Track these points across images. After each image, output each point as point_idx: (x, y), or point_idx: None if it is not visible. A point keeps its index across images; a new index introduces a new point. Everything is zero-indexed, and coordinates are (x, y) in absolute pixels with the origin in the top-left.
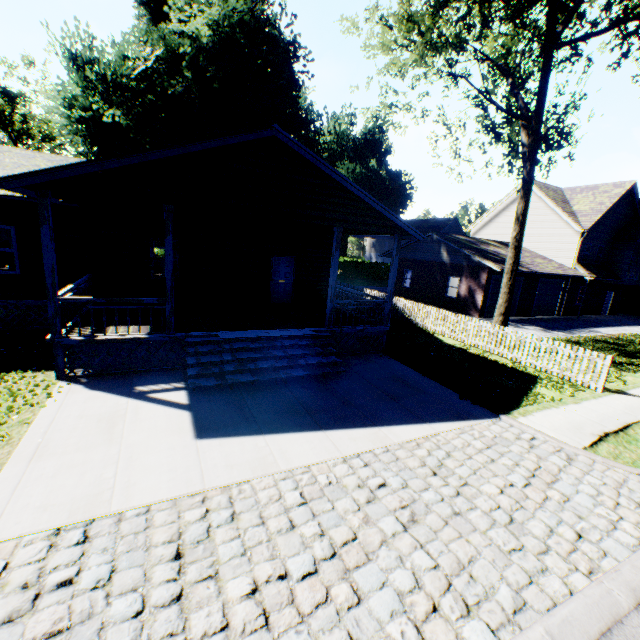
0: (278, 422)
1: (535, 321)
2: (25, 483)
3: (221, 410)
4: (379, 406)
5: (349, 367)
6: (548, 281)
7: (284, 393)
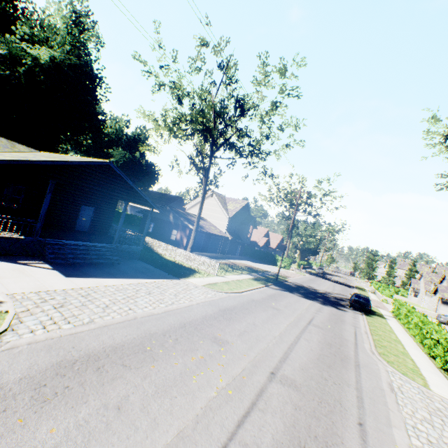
0: (99, 275)
1: (208, 255)
2: (5, 283)
3: (71, 271)
4: (138, 274)
5: (123, 263)
6: (215, 237)
7: (97, 268)
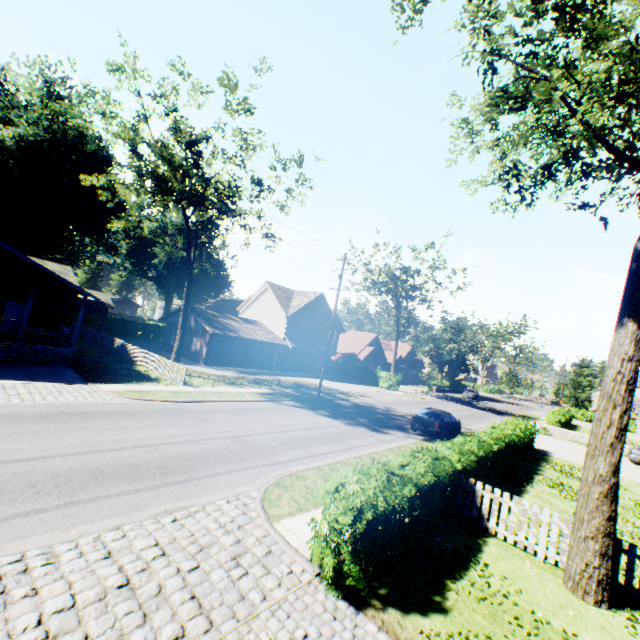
0: None
1: (247, 370)
2: None
3: None
4: (15, 376)
5: (26, 367)
6: (265, 346)
7: None
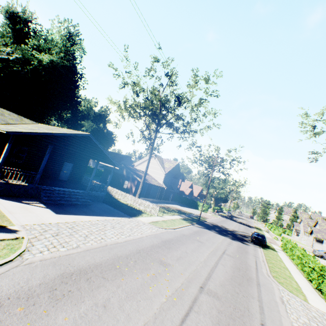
0: (77, 213)
1: (149, 200)
2: (17, 217)
3: (59, 209)
4: (104, 213)
5: (92, 204)
6: (155, 187)
7: (75, 208)
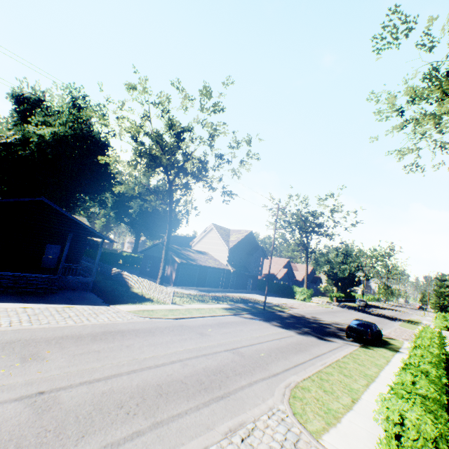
0: (5, 301)
1: (203, 289)
2: None
3: None
4: (60, 301)
5: (63, 293)
6: (214, 270)
7: (17, 296)
